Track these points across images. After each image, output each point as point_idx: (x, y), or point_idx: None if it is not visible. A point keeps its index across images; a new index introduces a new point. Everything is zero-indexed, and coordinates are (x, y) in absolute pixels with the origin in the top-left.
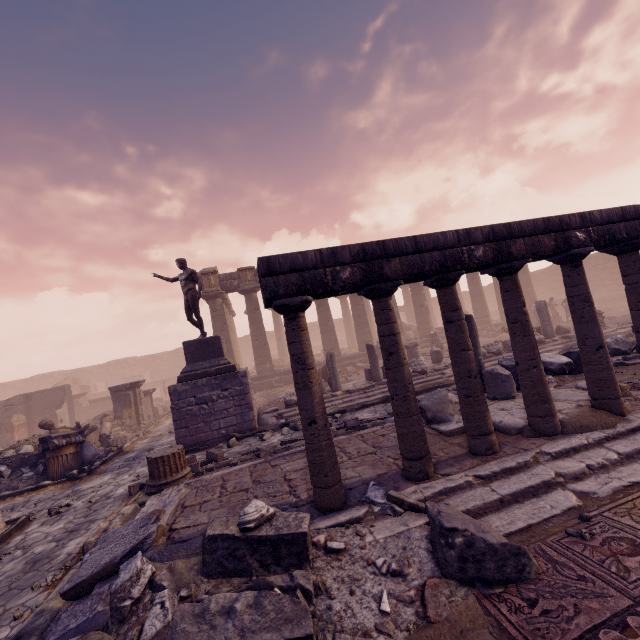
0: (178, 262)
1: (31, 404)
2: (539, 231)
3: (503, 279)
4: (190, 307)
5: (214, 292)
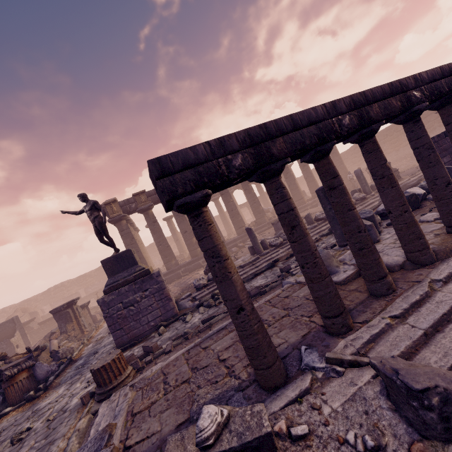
0: (80, 197)
1: None
2: (387, 95)
3: (365, 143)
4: (100, 231)
5: (118, 216)
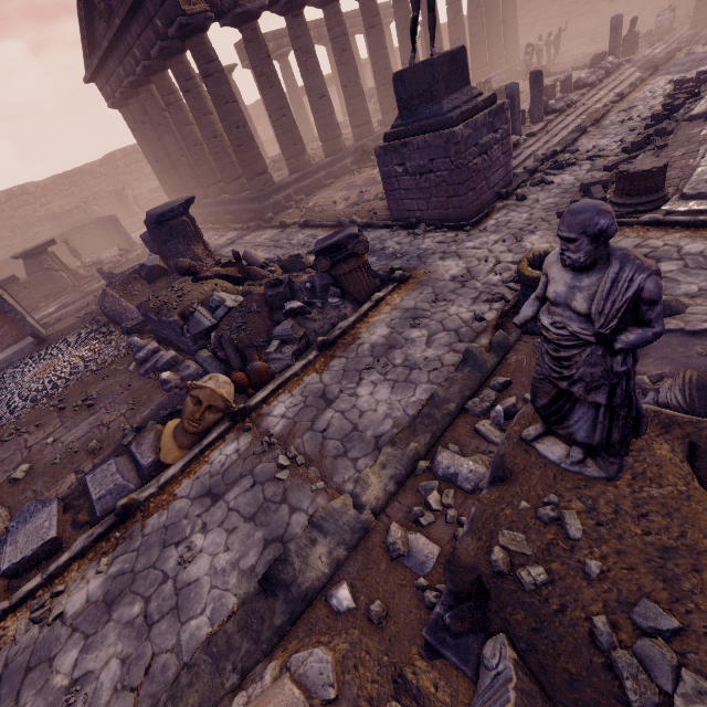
0: None
1: None
2: None
3: None
4: None
5: (201, 16)
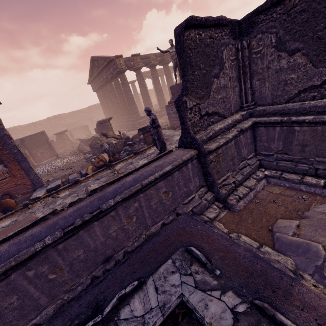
0: (171, 41)
1: (26, 144)
2: None
3: None
4: (176, 66)
5: (123, 69)
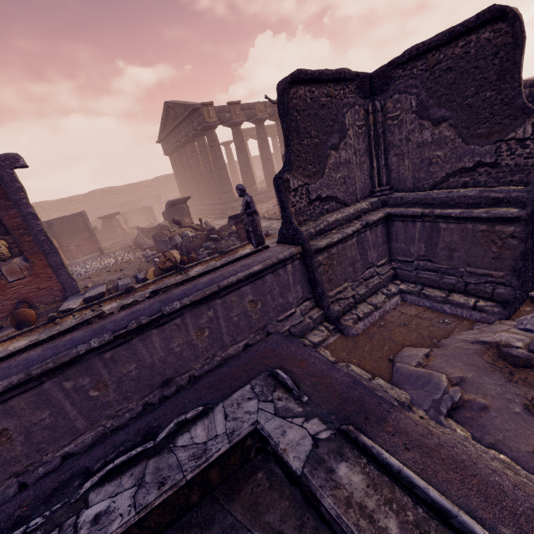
0: None
1: (54, 230)
2: None
3: None
4: None
5: (213, 123)
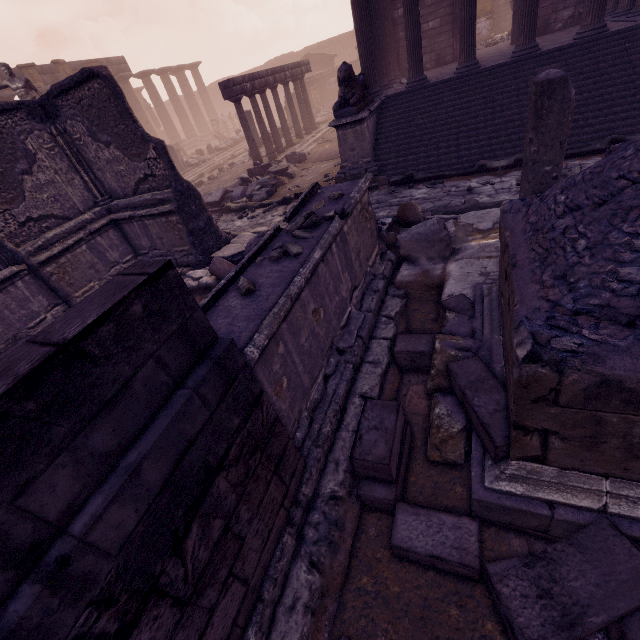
0: (5, 67)
1: None
2: (280, 72)
3: (274, 91)
4: None
5: None
